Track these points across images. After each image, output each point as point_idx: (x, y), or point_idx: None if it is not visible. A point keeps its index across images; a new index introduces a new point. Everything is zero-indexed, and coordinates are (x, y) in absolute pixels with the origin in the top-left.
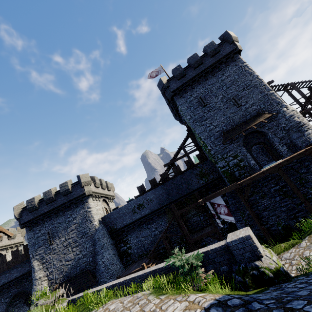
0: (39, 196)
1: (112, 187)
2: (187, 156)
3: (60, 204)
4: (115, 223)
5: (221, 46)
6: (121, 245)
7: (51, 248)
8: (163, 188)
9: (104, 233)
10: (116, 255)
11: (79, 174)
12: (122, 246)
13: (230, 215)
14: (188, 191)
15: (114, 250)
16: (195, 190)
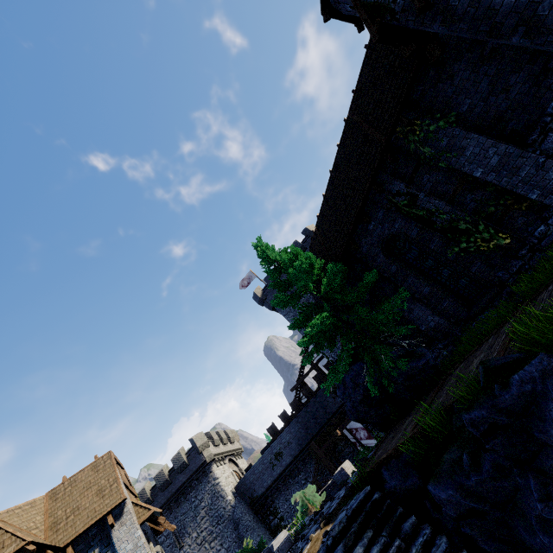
0: (149, 483)
1: (235, 436)
2: (315, 369)
3: (179, 487)
4: (253, 489)
5: (306, 242)
6: (269, 518)
7: (183, 552)
8: (297, 422)
9: (243, 508)
10: (268, 535)
11: (192, 437)
12: (272, 520)
13: (372, 438)
14: (328, 417)
15: (263, 529)
16: (335, 413)
